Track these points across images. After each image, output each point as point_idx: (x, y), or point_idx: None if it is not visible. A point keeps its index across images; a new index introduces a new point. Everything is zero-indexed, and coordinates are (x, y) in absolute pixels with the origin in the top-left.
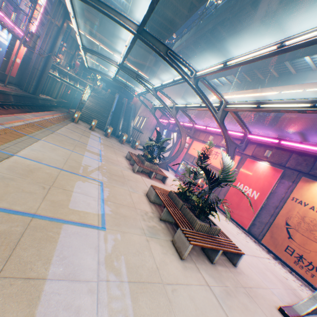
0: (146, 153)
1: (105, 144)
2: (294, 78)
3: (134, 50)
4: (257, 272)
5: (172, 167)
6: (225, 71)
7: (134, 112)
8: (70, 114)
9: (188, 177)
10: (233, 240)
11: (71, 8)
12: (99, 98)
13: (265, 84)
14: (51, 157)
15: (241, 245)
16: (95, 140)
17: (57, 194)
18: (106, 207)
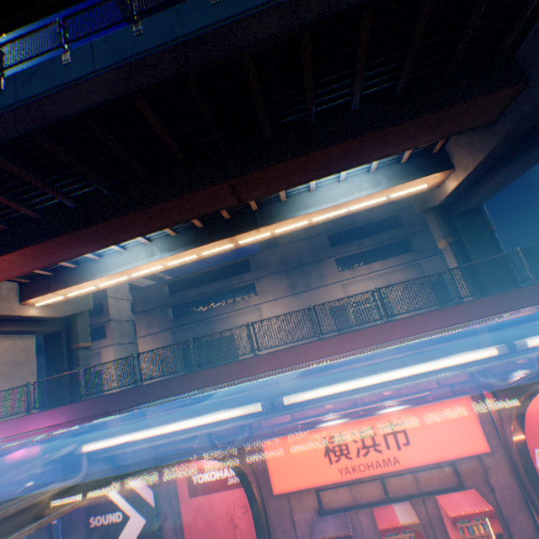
0: None
1: None
2: (290, 206)
3: None
4: None
5: None
6: (168, 217)
7: None
8: None
9: None
10: None
11: None
12: None
13: (243, 225)
14: None
15: None
16: None
17: None
18: None
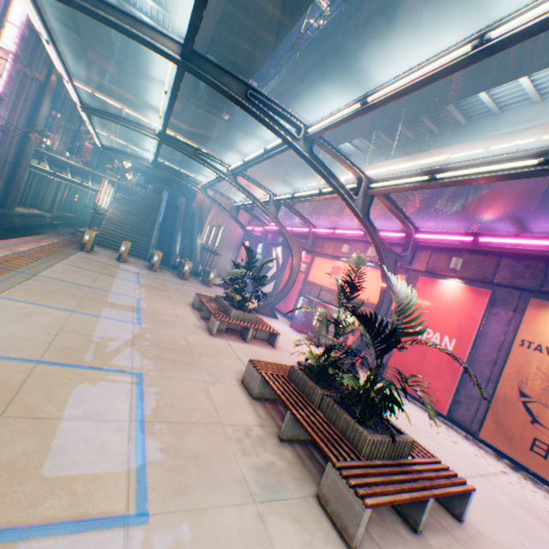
0: (232, 292)
1: (150, 285)
2: (466, 130)
3: (188, 113)
4: (503, 519)
5: (282, 309)
6: (350, 132)
7: (200, 219)
8: (77, 237)
9: (326, 334)
10: (430, 447)
11: (40, 21)
12: (133, 202)
13: (420, 146)
14: (16, 334)
15: (449, 456)
16: (129, 280)
17: (11, 441)
18: (149, 443)
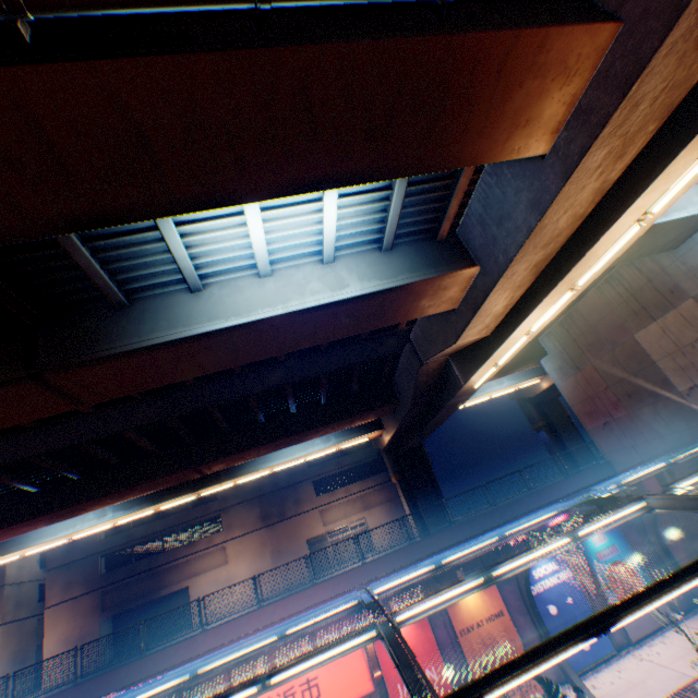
0: None
1: None
2: (253, 459)
3: None
4: None
5: None
6: (134, 493)
7: None
8: None
9: None
10: None
11: None
12: None
13: (207, 478)
14: None
15: None
16: None
17: None
18: None
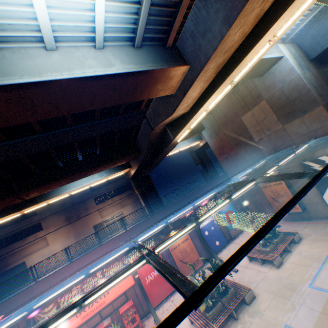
0: None
1: None
2: (57, 189)
3: None
4: None
5: None
6: None
7: None
8: None
9: None
10: None
11: None
12: None
13: (28, 203)
14: None
15: None
16: None
17: None
18: None
